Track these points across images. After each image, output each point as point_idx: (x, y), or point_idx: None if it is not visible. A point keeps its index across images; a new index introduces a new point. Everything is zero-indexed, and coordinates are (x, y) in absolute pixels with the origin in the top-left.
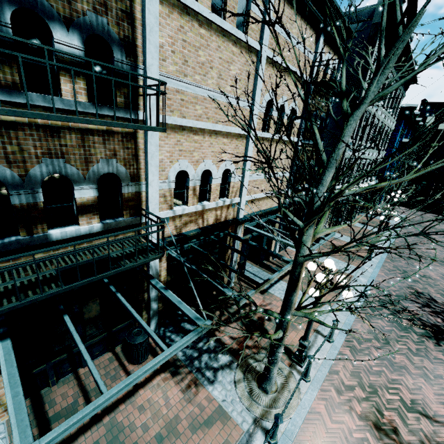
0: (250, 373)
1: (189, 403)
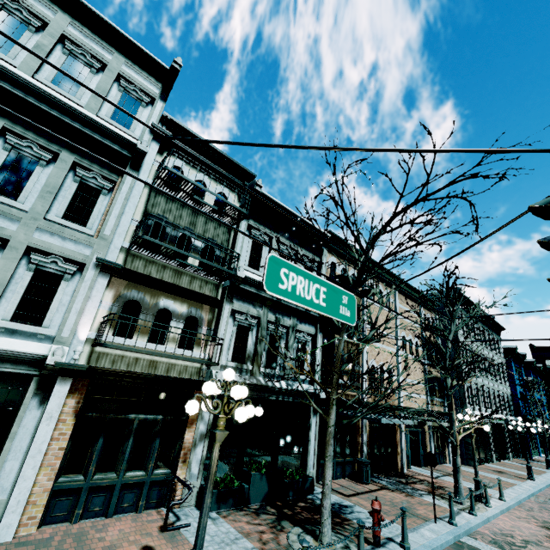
0: (445, 498)
1: (411, 499)
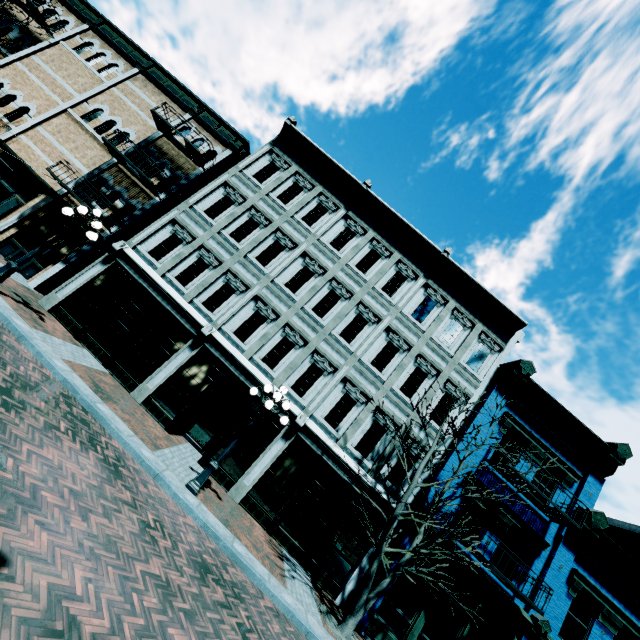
0: None
1: None
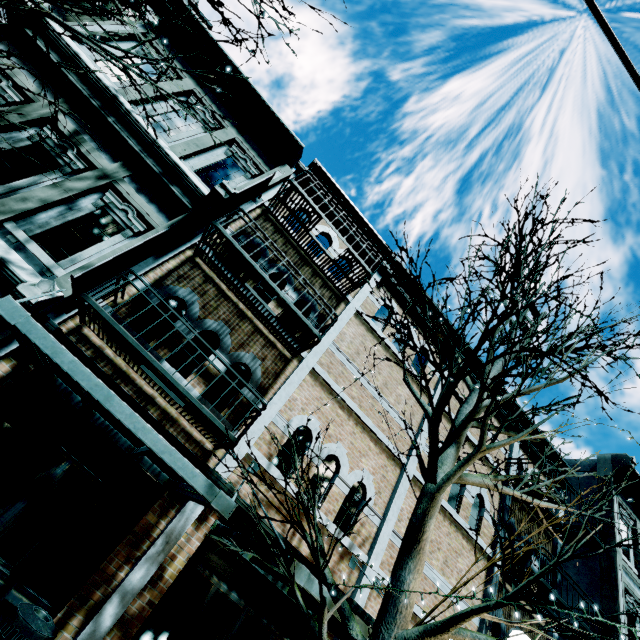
0: None
1: None
